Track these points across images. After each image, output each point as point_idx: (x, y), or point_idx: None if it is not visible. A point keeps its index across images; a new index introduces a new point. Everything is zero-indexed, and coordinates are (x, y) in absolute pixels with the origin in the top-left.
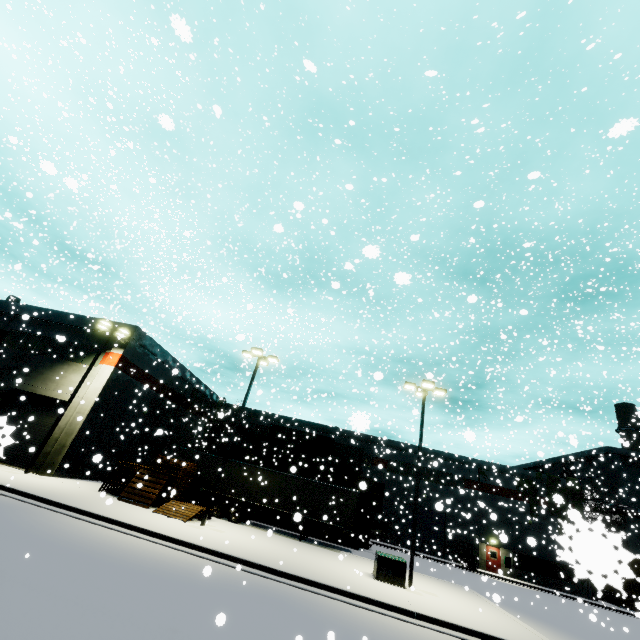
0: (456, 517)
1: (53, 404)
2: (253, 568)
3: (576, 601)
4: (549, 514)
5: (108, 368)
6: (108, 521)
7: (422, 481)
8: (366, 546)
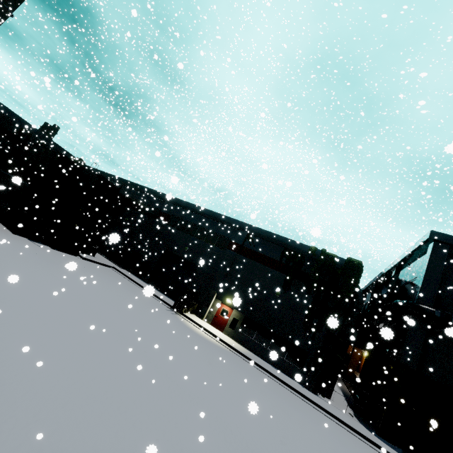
0: (205, 272)
1: None
2: None
3: (269, 377)
4: (305, 291)
5: None
6: None
7: (190, 236)
8: (52, 246)
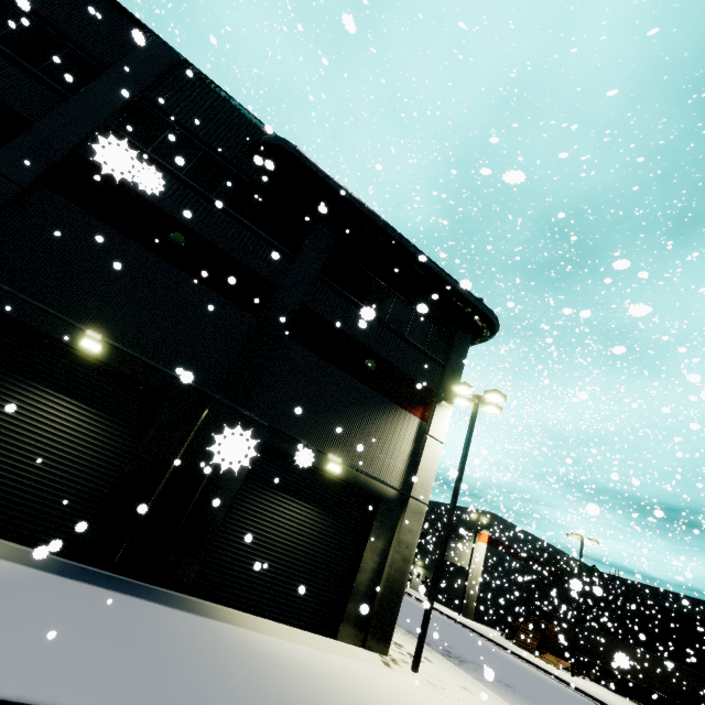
0: None
1: (460, 569)
2: (595, 701)
3: None
4: None
5: (483, 545)
6: (506, 649)
7: None
8: None
